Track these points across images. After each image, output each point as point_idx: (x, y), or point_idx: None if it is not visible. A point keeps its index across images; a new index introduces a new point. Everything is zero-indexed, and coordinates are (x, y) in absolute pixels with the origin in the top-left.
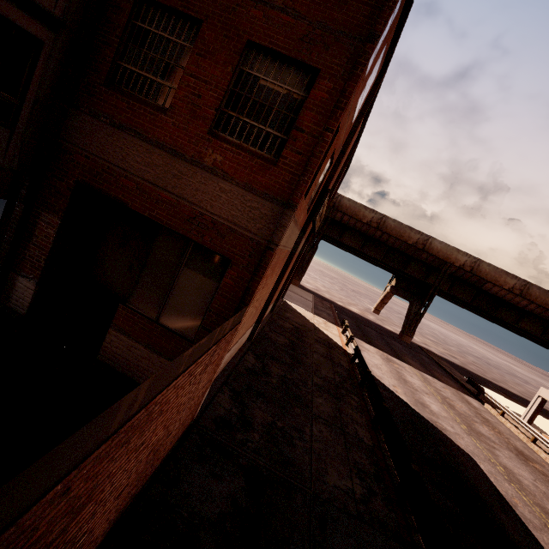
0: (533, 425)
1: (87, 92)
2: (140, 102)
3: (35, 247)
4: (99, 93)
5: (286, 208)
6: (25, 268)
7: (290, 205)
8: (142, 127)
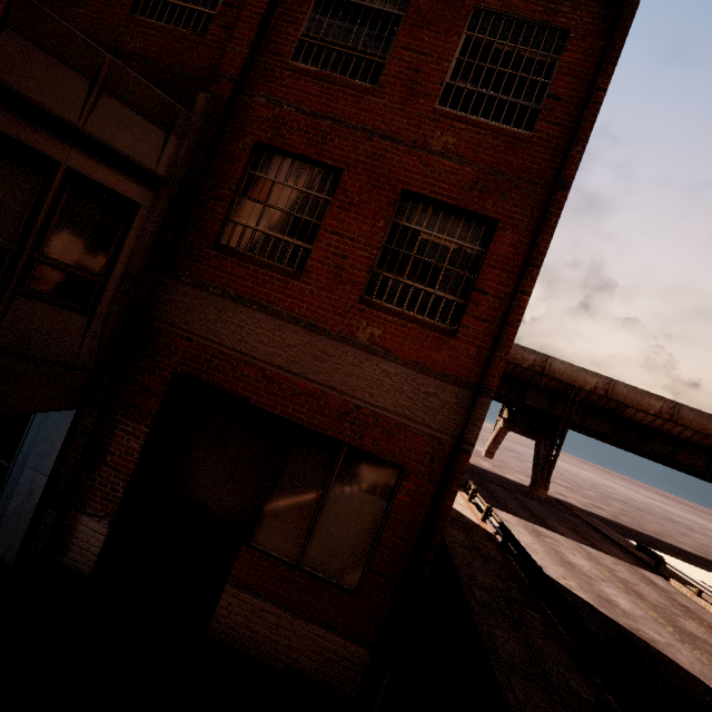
0: None
1: (190, 257)
2: (262, 266)
3: (109, 469)
4: (206, 257)
5: (480, 395)
6: (92, 502)
7: (485, 390)
8: (268, 297)
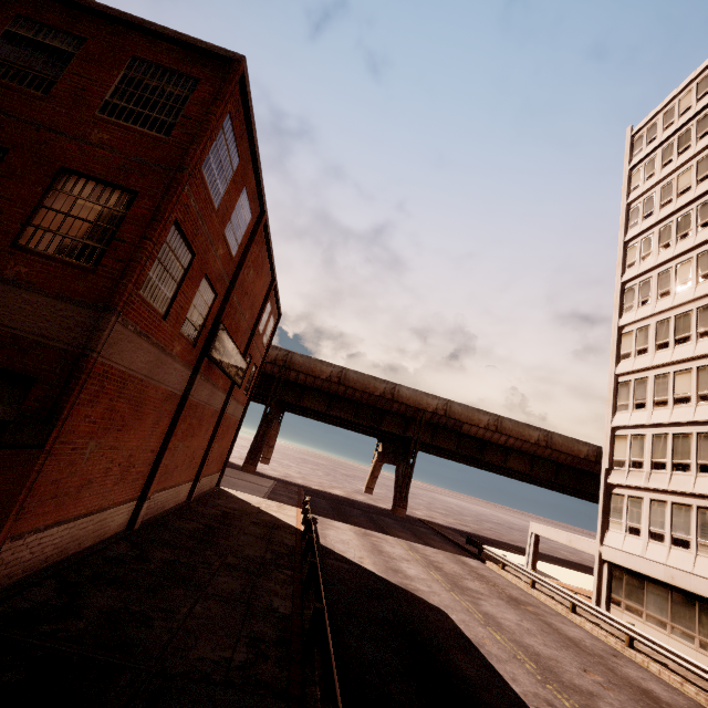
0: (541, 574)
1: None
2: None
3: None
4: None
5: (103, 312)
6: None
7: (108, 308)
8: None
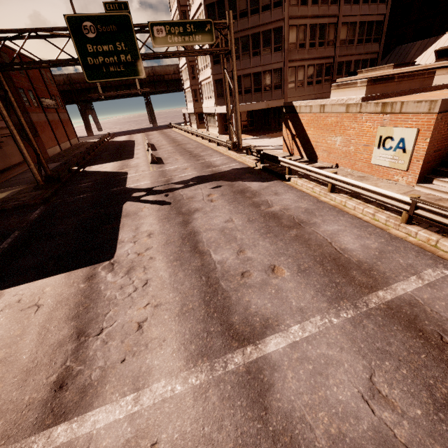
0: None
1: None
2: None
3: None
4: None
5: (27, 114)
6: None
7: (27, 113)
8: None
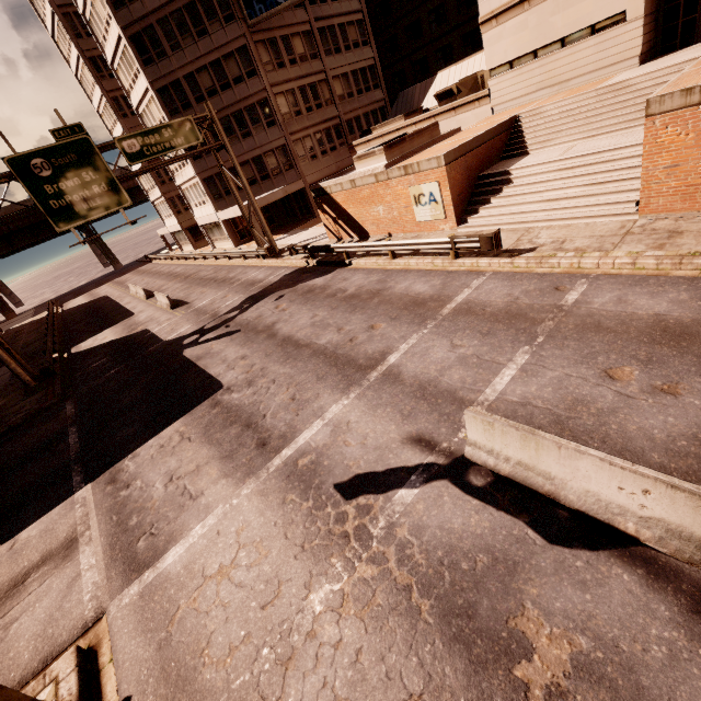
0: None
1: None
2: None
3: None
4: None
5: None
6: None
7: None
8: None
